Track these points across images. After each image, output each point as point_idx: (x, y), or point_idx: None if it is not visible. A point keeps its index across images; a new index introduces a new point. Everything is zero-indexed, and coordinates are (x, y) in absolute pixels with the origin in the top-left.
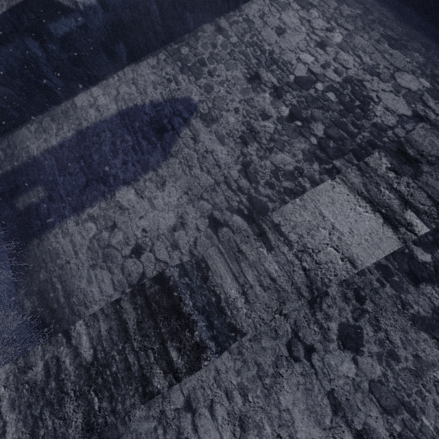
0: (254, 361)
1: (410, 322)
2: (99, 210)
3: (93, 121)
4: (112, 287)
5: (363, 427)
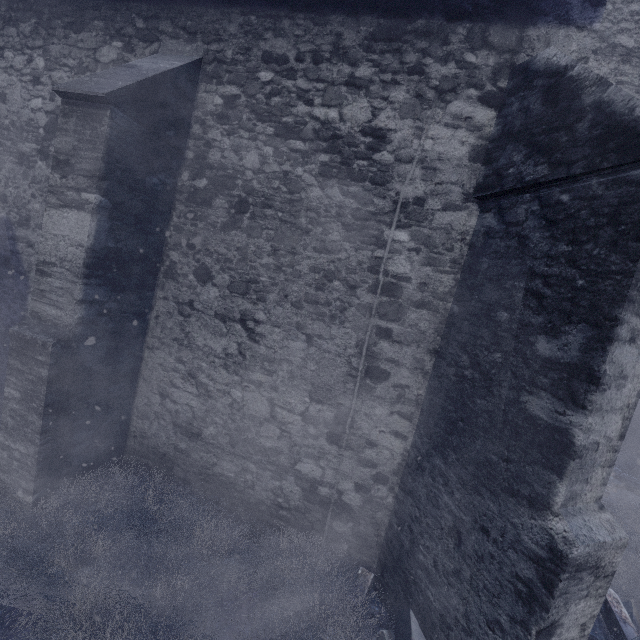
0: (172, 340)
1: (223, 233)
2: None
3: None
4: None
5: (241, 315)
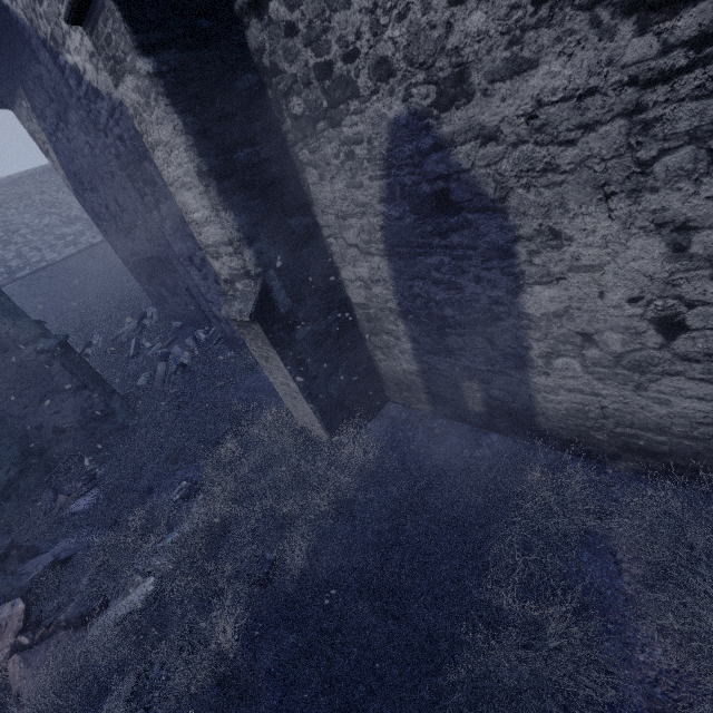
0: None
1: None
2: (542, 343)
3: (390, 294)
4: (706, 385)
5: None
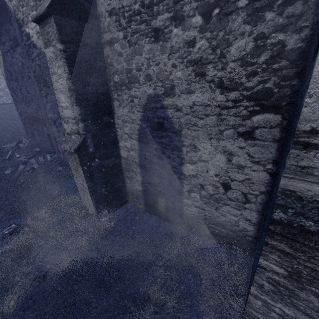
0: None
1: None
2: (188, 186)
3: (137, 156)
4: (236, 210)
5: None
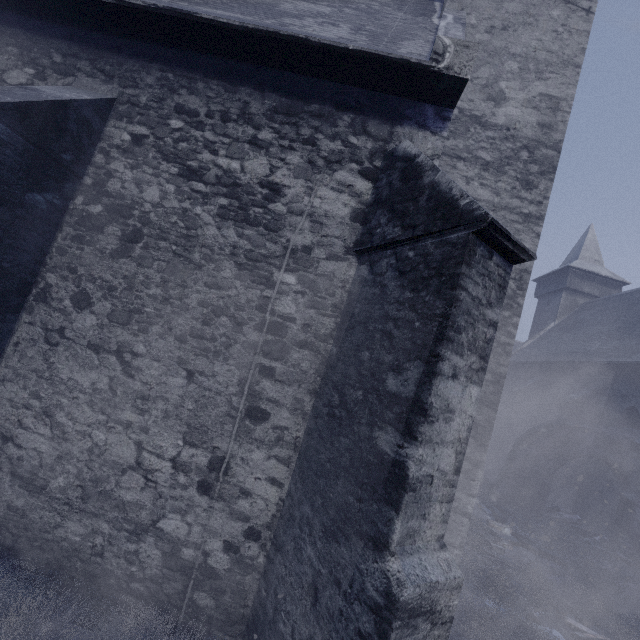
0: (31, 371)
1: (111, 259)
2: None
3: None
4: None
5: (118, 346)
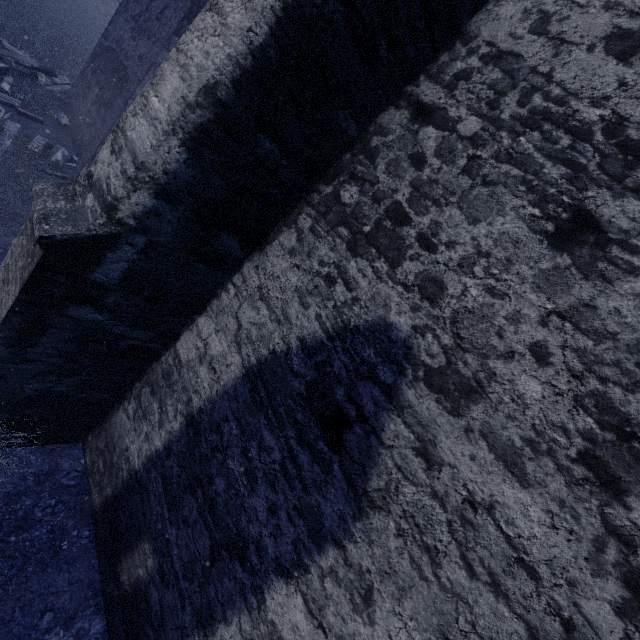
0: None
1: None
2: (241, 639)
3: (207, 394)
4: None
5: None
